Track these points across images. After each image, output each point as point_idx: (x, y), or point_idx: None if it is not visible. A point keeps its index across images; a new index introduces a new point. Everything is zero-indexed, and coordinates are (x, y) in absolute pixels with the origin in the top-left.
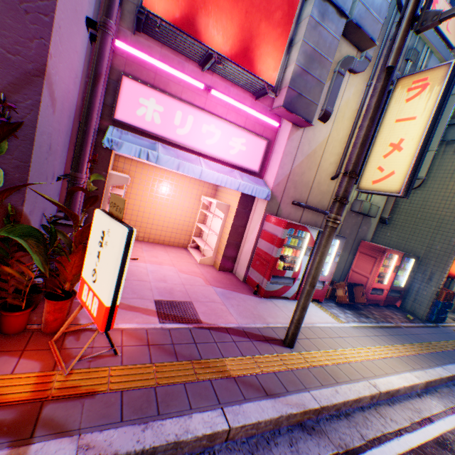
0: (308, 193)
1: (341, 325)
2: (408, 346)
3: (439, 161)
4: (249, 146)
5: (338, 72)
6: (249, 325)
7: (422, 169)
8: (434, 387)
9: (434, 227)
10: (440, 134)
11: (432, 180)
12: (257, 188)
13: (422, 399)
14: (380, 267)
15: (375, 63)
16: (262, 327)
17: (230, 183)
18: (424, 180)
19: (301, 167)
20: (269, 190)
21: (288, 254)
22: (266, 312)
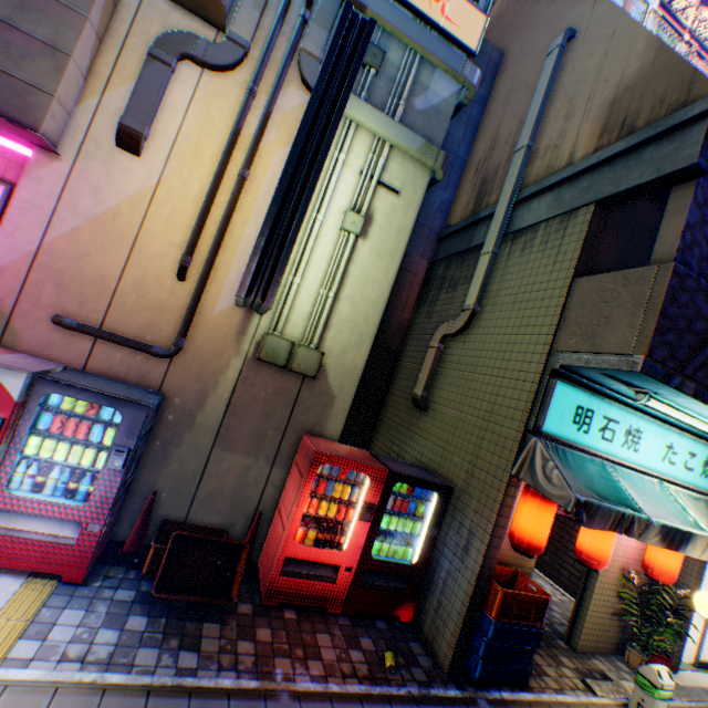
0: (111, 303)
1: None
2: None
3: (502, 271)
4: None
5: (153, 55)
6: None
7: (473, 290)
8: None
9: (484, 413)
10: (500, 219)
11: (491, 311)
12: None
13: None
14: (324, 503)
15: (262, 54)
16: None
17: None
18: (475, 311)
19: (79, 241)
20: None
21: None
22: None
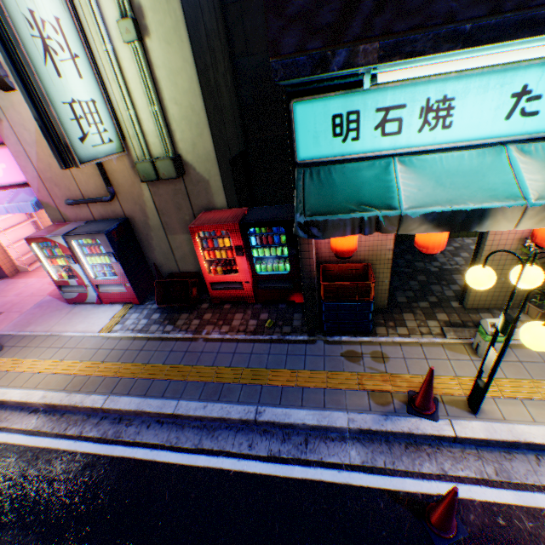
0: (77, 184)
1: (93, 335)
2: (125, 367)
3: None
4: (7, 161)
5: None
6: (4, 332)
7: None
8: (71, 411)
9: None
10: None
11: None
12: (21, 205)
13: (30, 415)
14: (216, 252)
15: None
16: (10, 334)
17: (1, 211)
18: None
19: (44, 160)
20: (33, 202)
21: (64, 264)
22: (43, 320)
